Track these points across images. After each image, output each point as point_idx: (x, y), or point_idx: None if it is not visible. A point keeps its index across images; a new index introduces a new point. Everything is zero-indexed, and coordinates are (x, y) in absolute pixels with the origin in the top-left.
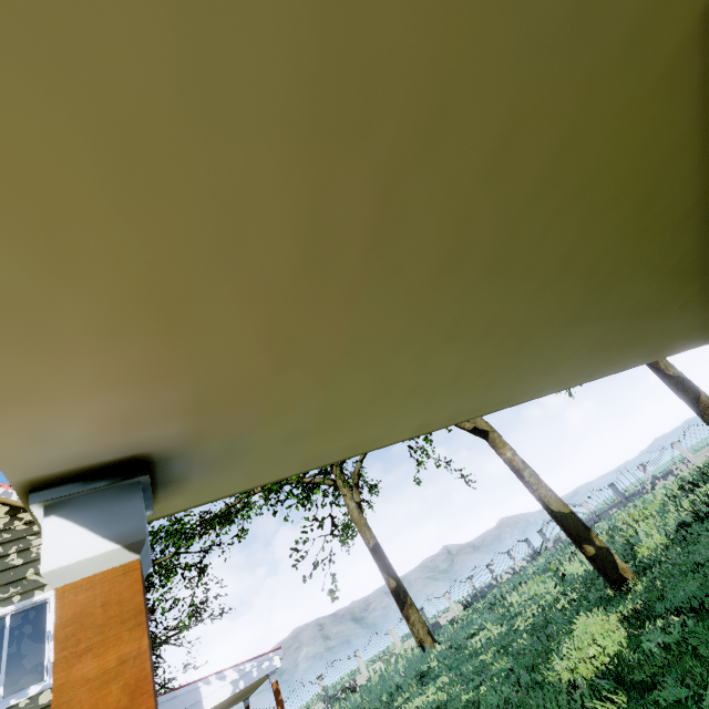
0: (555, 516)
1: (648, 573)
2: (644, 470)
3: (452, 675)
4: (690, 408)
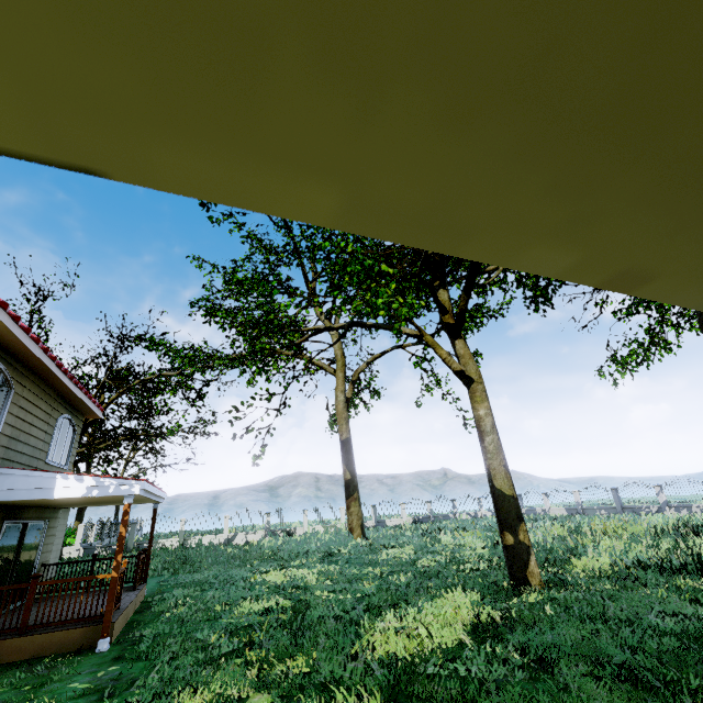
0: (493, 492)
1: (553, 590)
2: (659, 492)
3: (339, 568)
4: None
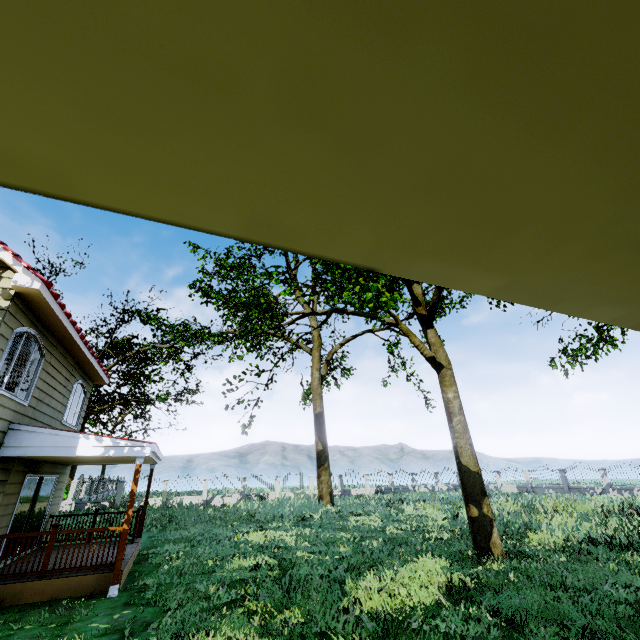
0: (460, 468)
1: (514, 560)
2: (603, 475)
3: (314, 532)
4: None
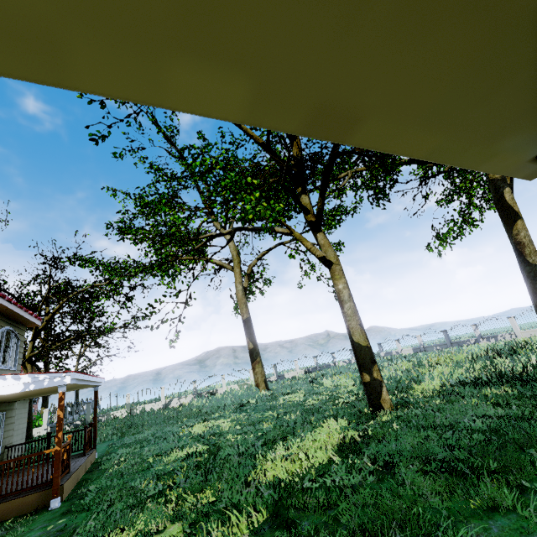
0: (353, 345)
1: (399, 410)
2: (475, 329)
3: (247, 415)
4: (530, 295)
